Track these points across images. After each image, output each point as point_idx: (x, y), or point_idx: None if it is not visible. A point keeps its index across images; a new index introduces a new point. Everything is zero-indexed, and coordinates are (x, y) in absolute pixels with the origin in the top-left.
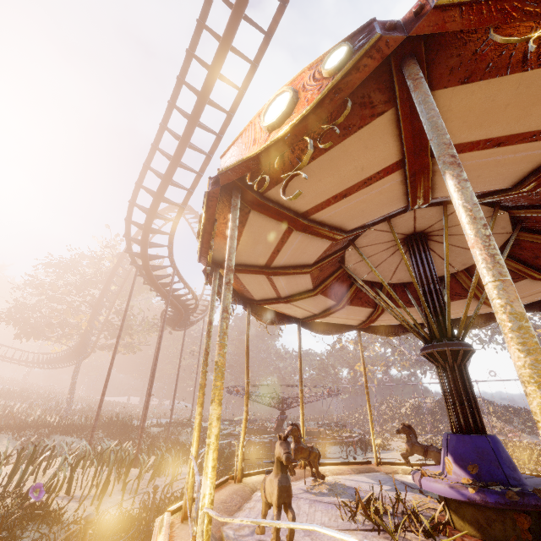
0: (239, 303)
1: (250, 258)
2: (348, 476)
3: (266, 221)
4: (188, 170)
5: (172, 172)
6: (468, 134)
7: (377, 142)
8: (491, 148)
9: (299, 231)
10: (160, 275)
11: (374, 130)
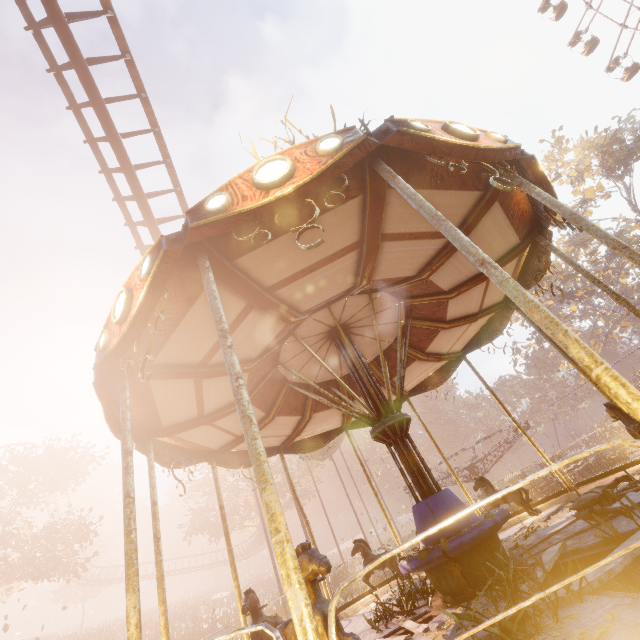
0: (271, 454)
1: (220, 442)
2: None
3: (189, 430)
4: None
5: None
6: (203, 350)
7: (169, 384)
8: None
9: (211, 423)
10: None
11: (158, 384)
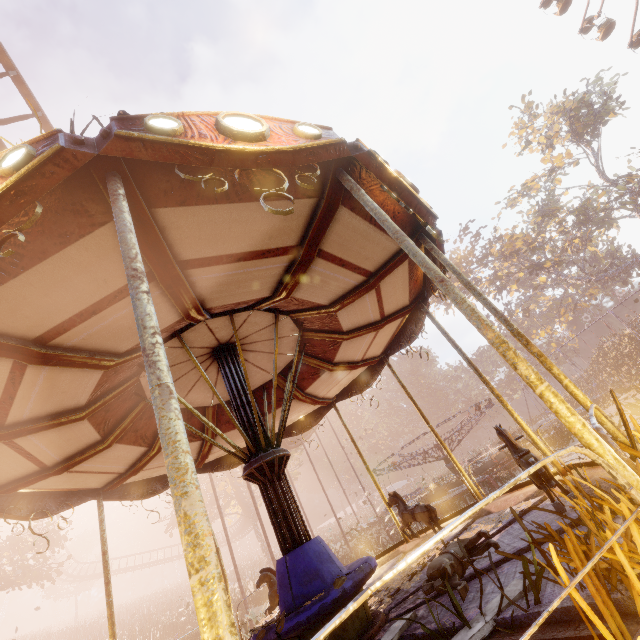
0: None
1: (99, 481)
2: None
3: (41, 481)
4: None
5: None
6: None
7: None
8: (13, 401)
9: (63, 472)
10: None
11: None
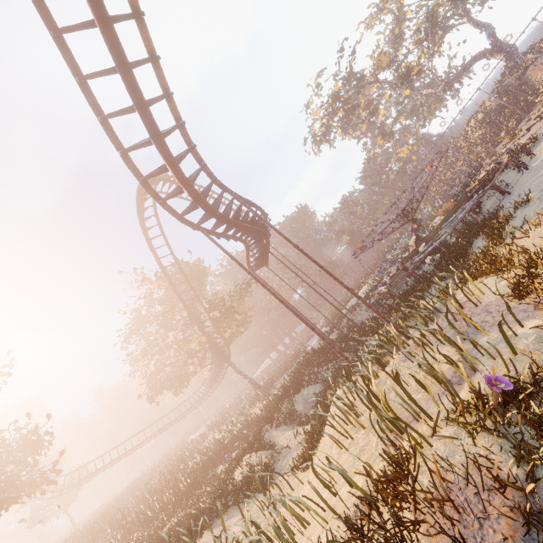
0: None
1: None
2: None
3: None
4: (125, 19)
5: (115, 40)
6: None
7: None
8: None
9: None
10: (225, 212)
11: None
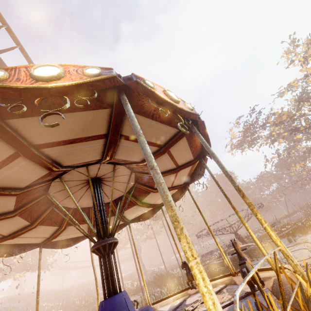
0: (85, 238)
1: (38, 240)
2: (165, 306)
3: (6, 241)
4: None
5: None
6: None
7: None
8: None
9: (14, 238)
10: None
11: None
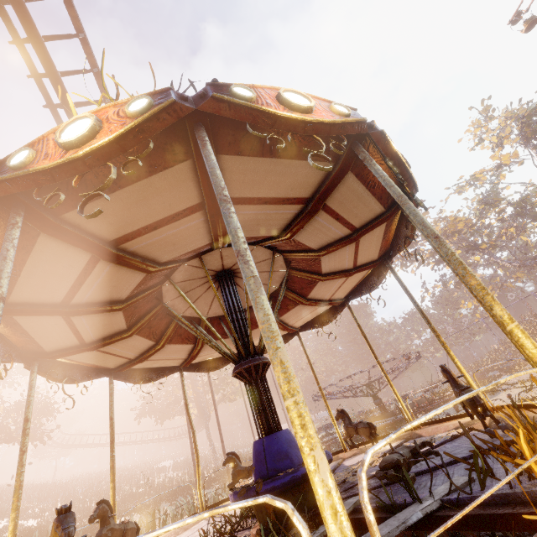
0: (173, 372)
1: (115, 363)
2: None
3: (76, 354)
4: None
5: None
6: (60, 292)
7: (35, 318)
8: (81, 287)
9: (95, 350)
10: None
11: (23, 319)
